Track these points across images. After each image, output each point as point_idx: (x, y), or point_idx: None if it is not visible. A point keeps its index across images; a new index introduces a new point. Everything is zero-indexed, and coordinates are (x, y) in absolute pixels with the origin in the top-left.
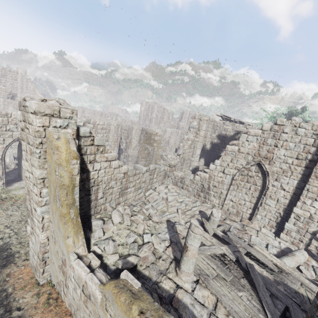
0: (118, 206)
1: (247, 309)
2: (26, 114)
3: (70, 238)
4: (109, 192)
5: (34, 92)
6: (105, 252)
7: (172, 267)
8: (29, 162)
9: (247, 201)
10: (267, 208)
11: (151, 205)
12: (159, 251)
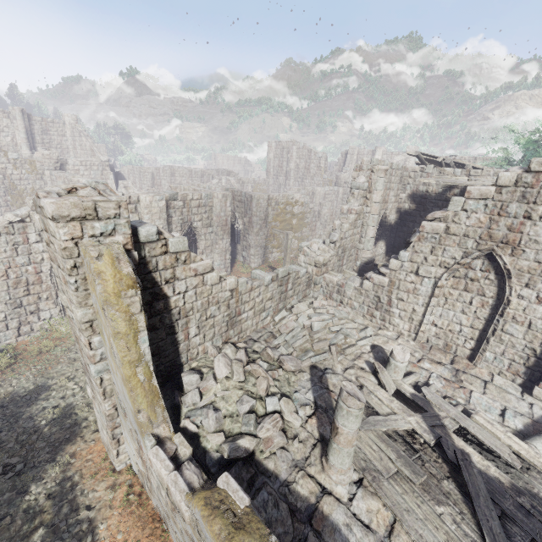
0: (225, 347)
1: (451, 540)
2: (45, 219)
3: (142, 412)
4: (207, 324)
5: (92, 153)
6: (203, 428)
7: (315, 454)
8: (66, 295)
9: (466, 326)
10: (507, 339)
11: (284, 340)
12: (293, 425)
